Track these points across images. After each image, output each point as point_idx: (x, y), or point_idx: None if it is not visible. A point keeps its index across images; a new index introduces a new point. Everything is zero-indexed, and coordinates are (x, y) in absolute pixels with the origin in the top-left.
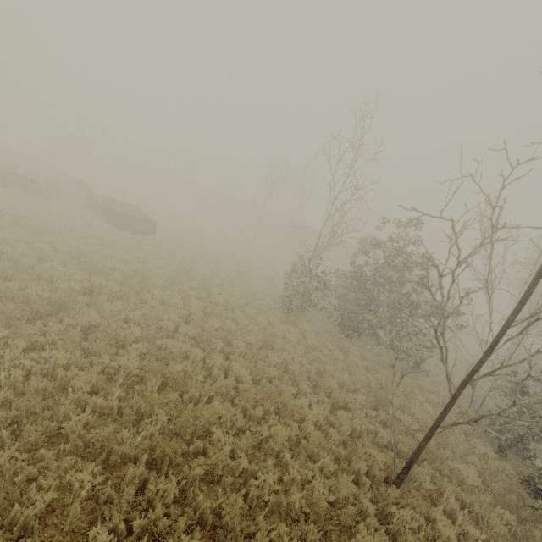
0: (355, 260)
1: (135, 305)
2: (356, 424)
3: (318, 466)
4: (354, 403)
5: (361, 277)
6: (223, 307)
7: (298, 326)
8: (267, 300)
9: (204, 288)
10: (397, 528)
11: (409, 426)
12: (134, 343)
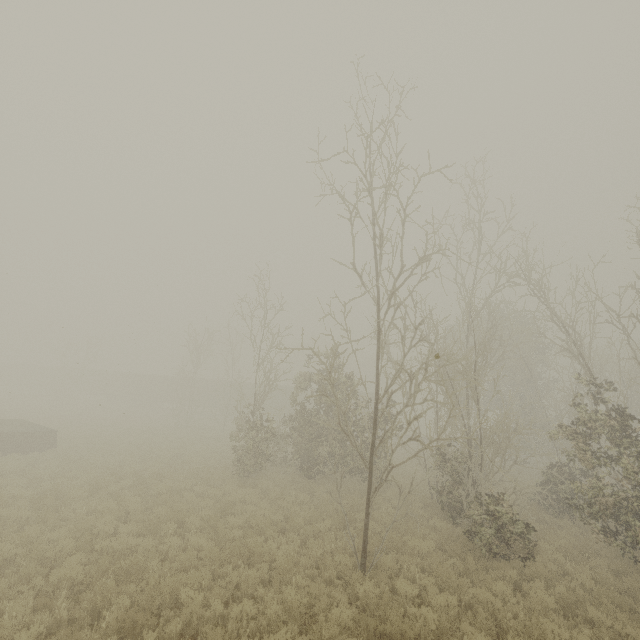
0: (294, 399)
1: (54, 525)
2: (326, 546)
3: (292, 589)
4: (323, 531)
5: (304, 413)
6: (168, 493)
7: (258, 486)
8: (218, 473)
9: (139, 483)
10: (365, 602)
11: (378, 532)
12: (66, 560)
